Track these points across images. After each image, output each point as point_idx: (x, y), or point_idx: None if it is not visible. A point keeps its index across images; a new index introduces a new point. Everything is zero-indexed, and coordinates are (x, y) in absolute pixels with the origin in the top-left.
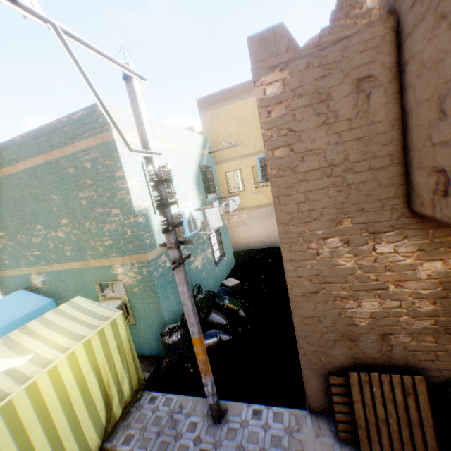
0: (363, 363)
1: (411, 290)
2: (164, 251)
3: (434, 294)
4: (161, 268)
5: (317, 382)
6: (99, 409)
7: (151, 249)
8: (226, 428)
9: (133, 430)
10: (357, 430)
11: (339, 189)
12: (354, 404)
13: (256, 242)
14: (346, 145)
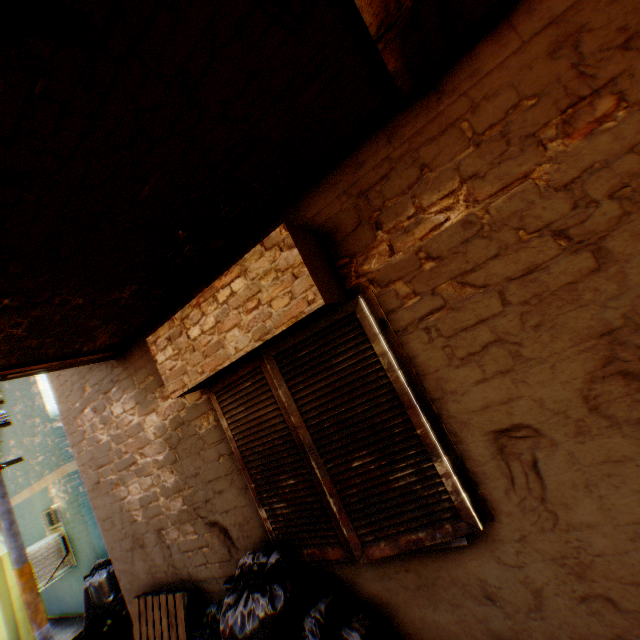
0: (162, 582)
1: (152, 458)
2: None
3: (168, 458)
4: None
5: None
6: None
7: None
8: None
9: None
10: None
11: None
12: None
13: None
14: None
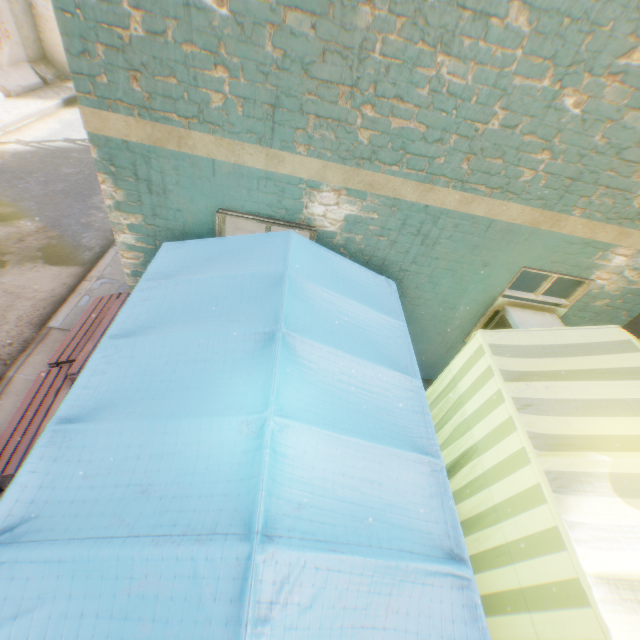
0: None
1: None
2: None
3: None
4: None
5: None
6: None
7: None
8: None
9: None
10: None
11: None
12: None
13: None
14: None
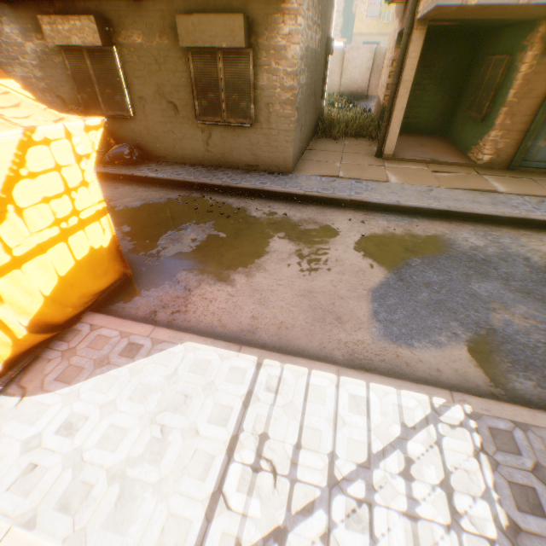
0: None
1: (30, 62)
2: None
3: (39, 66)
4: None
5: None
6: None
7: None
8: None
9: None
10: None
11: None
12: None
13: None
14: None
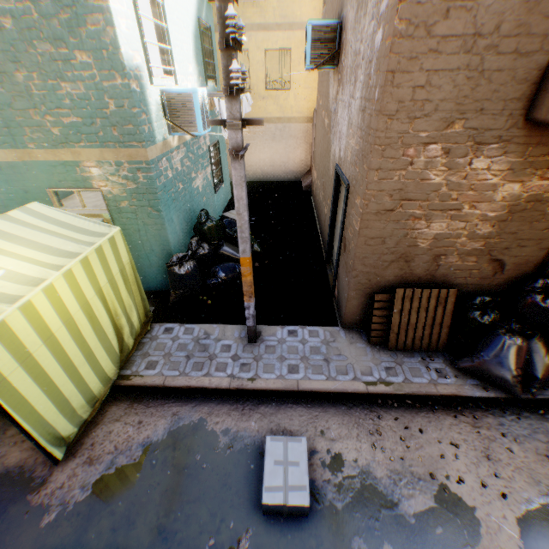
0: (408, 283)
1: (481, 212)
2: (165, 153)
3: (498, 217)
4: (163, 177)
5: (359, 302)
6: (111, 339)
7: (151, 143)
8: (264, 347)
9: (155, 358)
10: (390, 335)
11: (469, 75)
12: (393, 315)
13: (256, 171)
14: (506, 5)
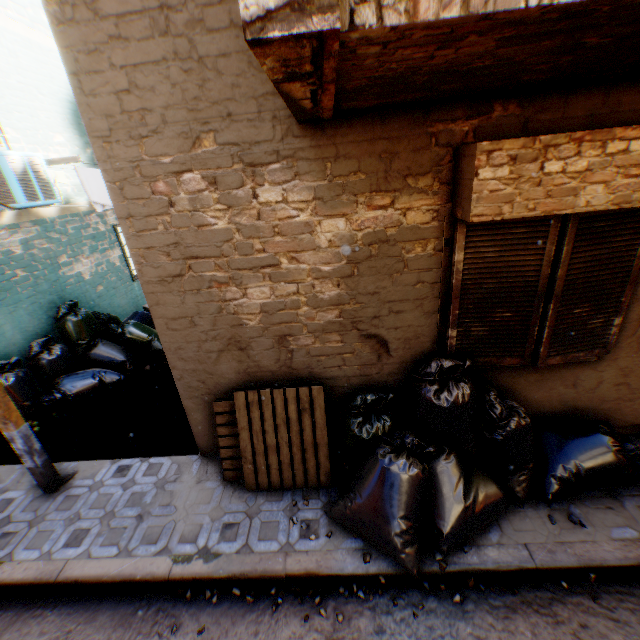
0: (261, 381)
1: (310, 266)
2: None
3: (339, 271)
4: None
5: (205, 415)
6: None
7: None
8: (63, 498)
9: None
10: (243, 465)
11: (186, 67)
12: (239, 434)
13: None
14: None
